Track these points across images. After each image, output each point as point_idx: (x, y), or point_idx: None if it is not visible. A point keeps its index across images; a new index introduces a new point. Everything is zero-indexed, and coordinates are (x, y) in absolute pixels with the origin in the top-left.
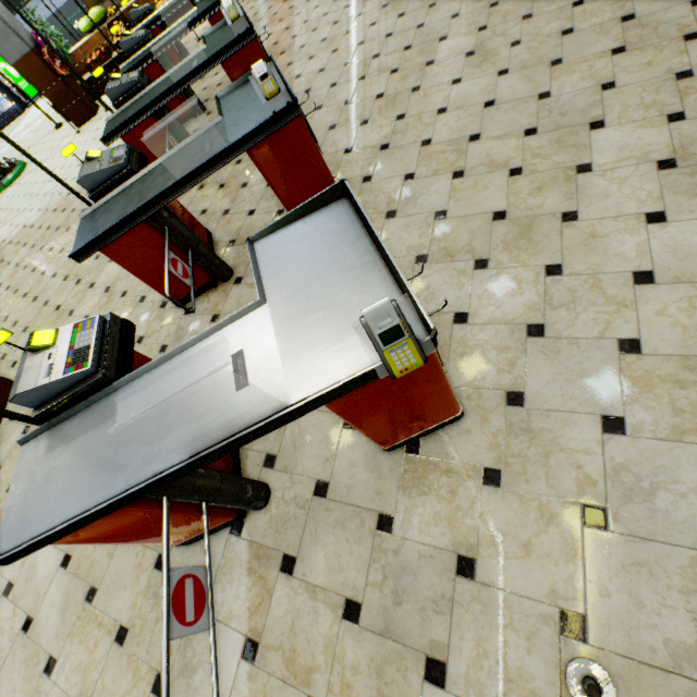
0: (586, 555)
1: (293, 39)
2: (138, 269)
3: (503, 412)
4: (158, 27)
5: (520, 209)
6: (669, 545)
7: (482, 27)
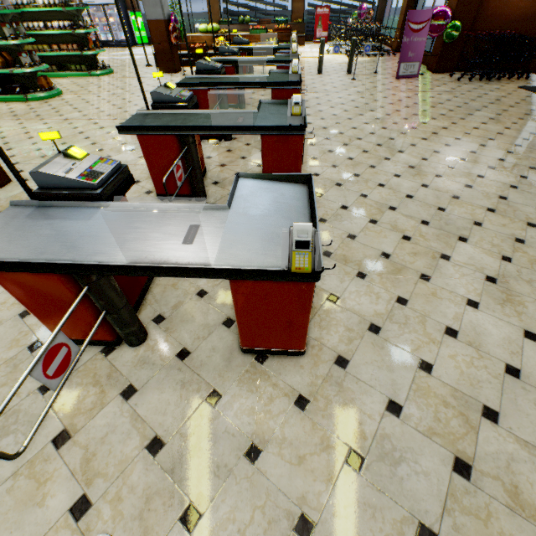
0: (337, 483)
1: (317, 104)
2: (151, 160)
3: (330, 366)
4: (245, 53)
5: (399, 258)
6: (394, 501)
7: (425, 159)
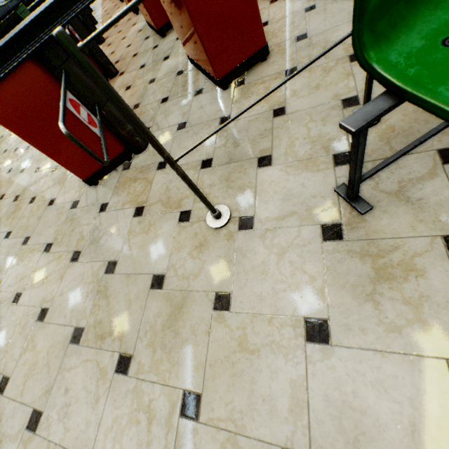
0: (354, 73)
1: None
2: None
3: (295, 45)
4: None
5: None
6: None
7: None
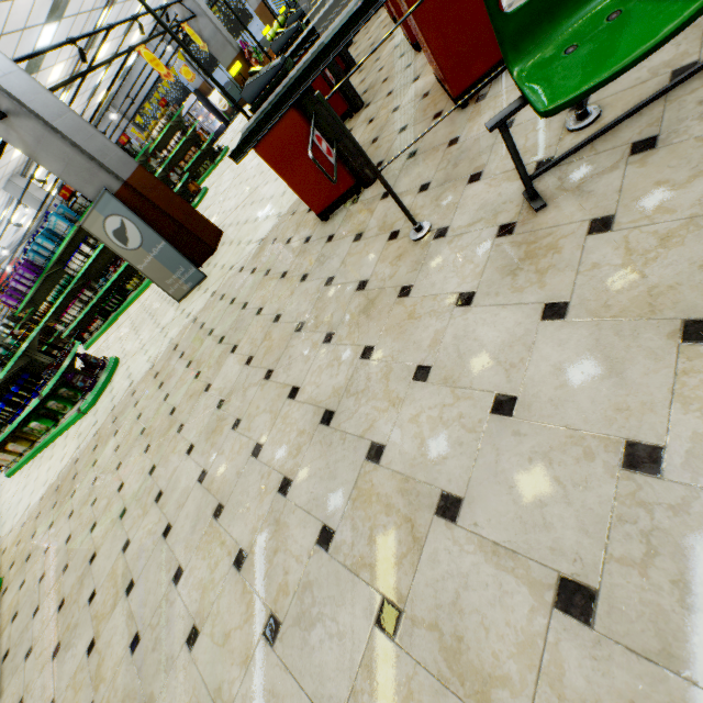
0: None
1: None
2: None
3: None
4: None
5: None
6: None
7: None
